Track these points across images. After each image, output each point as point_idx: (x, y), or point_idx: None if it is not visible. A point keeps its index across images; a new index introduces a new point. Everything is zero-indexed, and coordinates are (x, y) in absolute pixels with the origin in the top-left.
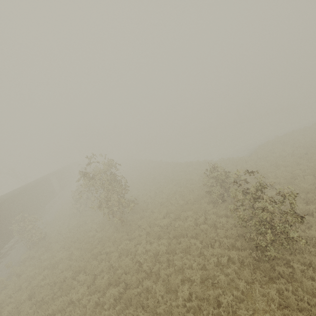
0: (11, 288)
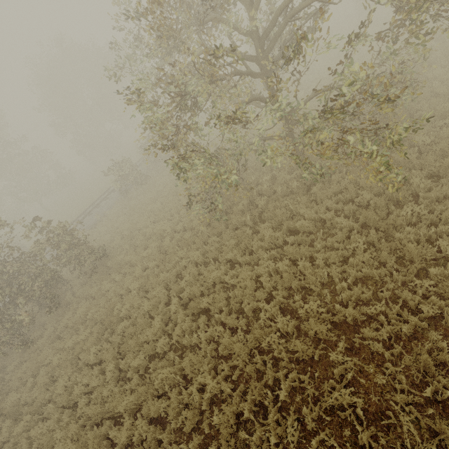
0: None
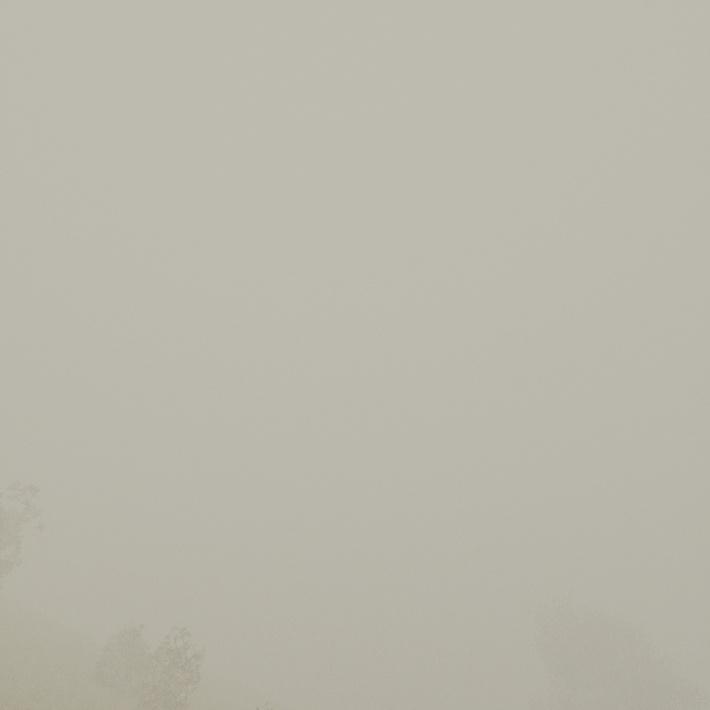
0: None
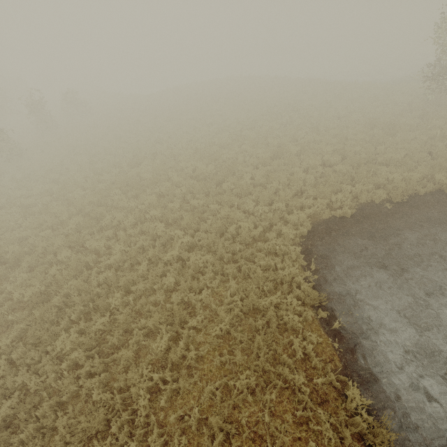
0: None
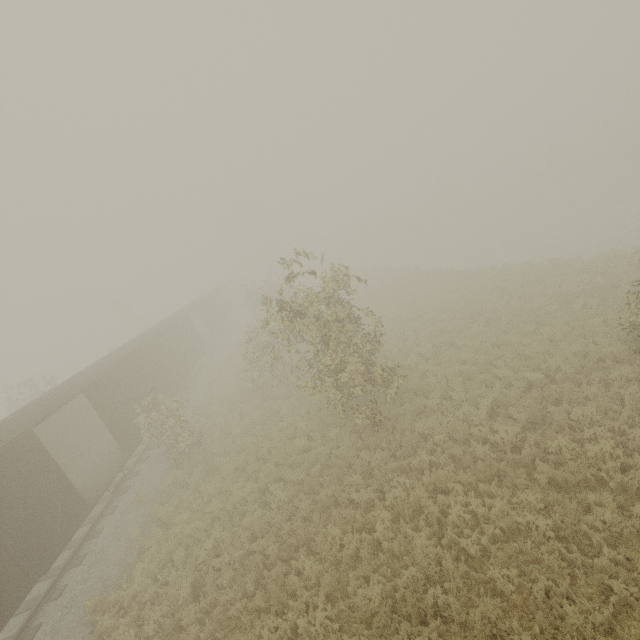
0: (153, 555)
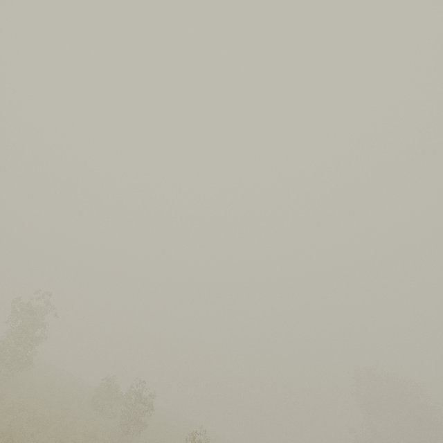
0: None
